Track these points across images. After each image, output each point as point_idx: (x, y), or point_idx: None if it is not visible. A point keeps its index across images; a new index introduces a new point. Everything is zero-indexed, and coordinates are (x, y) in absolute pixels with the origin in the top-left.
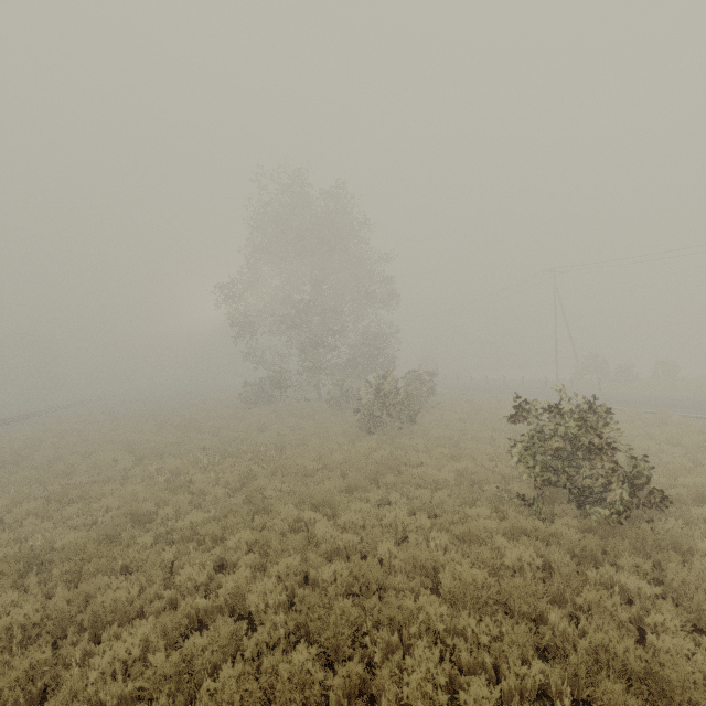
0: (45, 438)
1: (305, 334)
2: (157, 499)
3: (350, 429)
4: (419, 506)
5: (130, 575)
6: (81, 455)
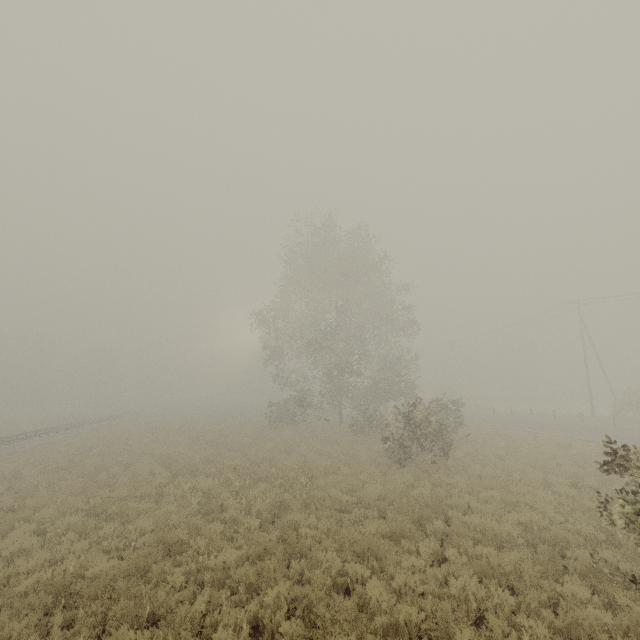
0: (96, 445)
1: (330, 358)
2: (189, 525)
3: (377, 458)
4: (485, 570)
5: (156, 625)
6: (123, 465)
